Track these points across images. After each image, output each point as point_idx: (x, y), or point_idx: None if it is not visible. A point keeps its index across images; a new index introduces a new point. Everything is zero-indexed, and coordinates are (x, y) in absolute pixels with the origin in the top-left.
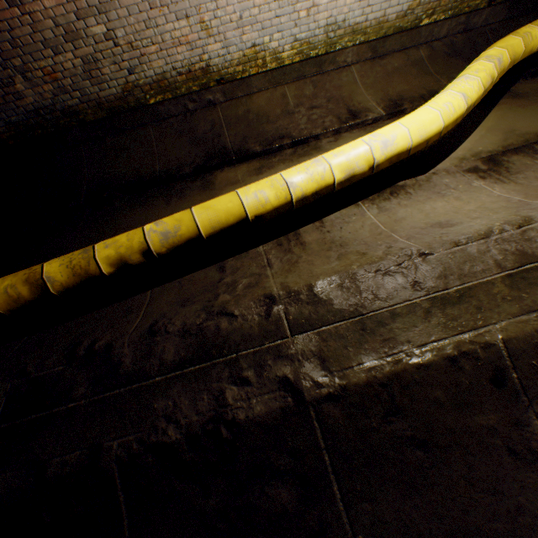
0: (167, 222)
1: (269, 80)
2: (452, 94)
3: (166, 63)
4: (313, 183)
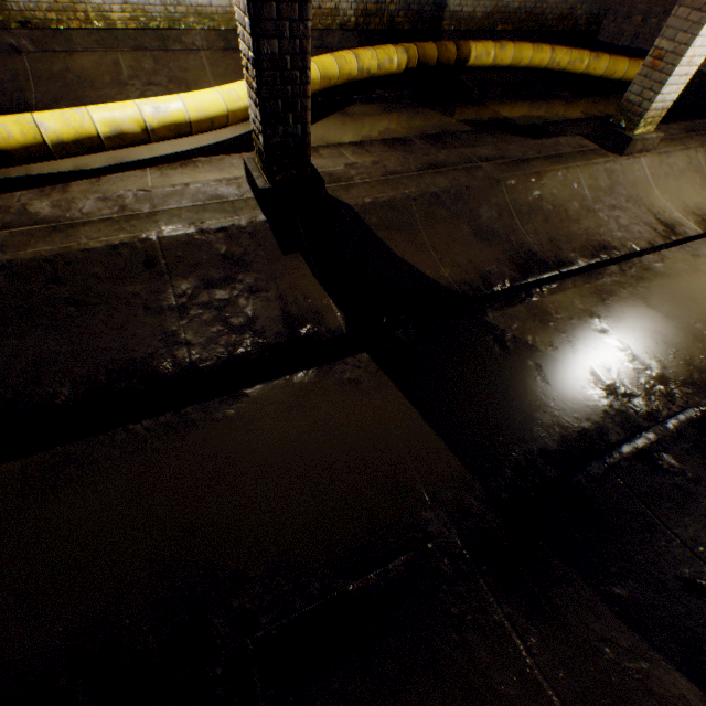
0: None
1: (98, 41)
2: (242, 85)
3: None
4: (71, 130)
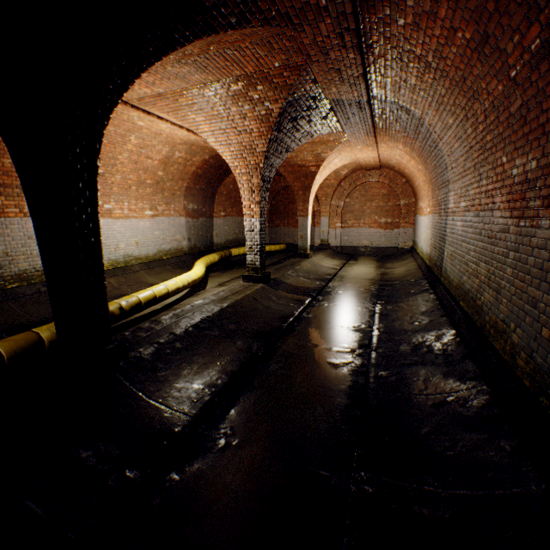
0: (125, 298)
1: None
2: (198, 267)
3: (29, 265)
4: (174, 286)
